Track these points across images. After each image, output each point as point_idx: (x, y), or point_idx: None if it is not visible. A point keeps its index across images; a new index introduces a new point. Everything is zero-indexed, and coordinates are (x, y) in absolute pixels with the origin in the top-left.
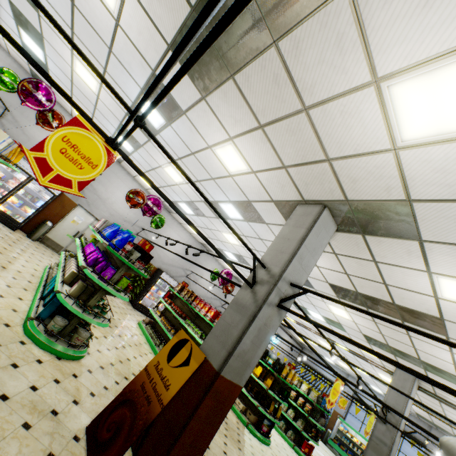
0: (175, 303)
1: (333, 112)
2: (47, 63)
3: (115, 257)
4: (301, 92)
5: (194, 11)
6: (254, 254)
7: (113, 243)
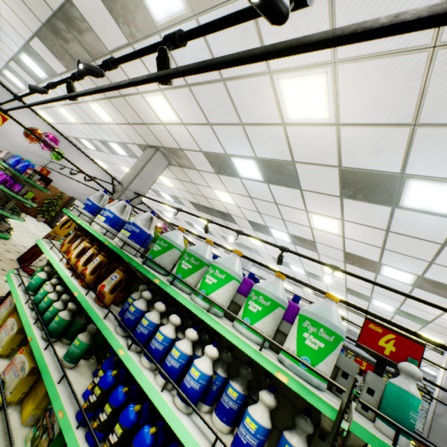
0: None
1: (134, 101)
2: None
3: (20, 178)
4: None
5: (45, 26)
6: (111, 176)
7: (17, 168)
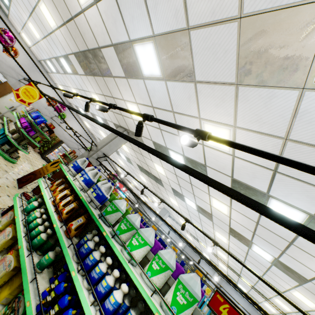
0: (66, 159)
1: (119, 102)
2: (10, 7)
3: (36, 127)
4: (111, 92)
5: (81, 52)
6: (92, 140)
7: (36, 121)
